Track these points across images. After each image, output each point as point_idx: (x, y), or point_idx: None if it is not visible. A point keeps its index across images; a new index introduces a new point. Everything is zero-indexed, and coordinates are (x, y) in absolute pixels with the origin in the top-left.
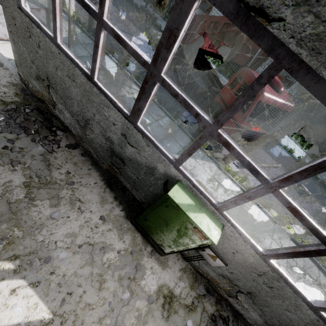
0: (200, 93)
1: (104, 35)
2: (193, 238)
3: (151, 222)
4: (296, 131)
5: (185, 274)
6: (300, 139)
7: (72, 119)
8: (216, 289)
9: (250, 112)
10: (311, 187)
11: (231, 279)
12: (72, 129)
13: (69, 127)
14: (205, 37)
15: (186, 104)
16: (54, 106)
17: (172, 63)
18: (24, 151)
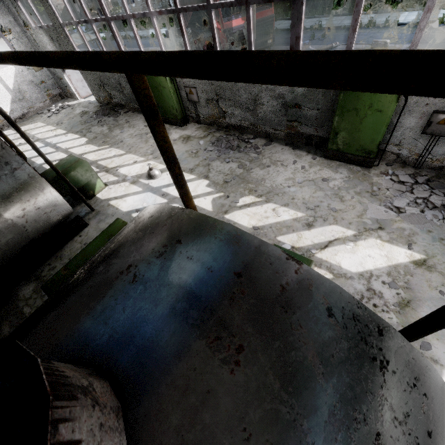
0: (211, 42)
1: (95, 27)
2: (162, 78)
3: (159, 102)
4: (394, 0)
5: (200, 129)
6: (406, 3)
7: (118, 94)
8: (221, 124)
9: (221, 12)
10: (410, 37)
11: (208, 98)
12: (122, 102)
13: (121, 102)
14: (190, 1)
15: (119, 17)
16: (111, 98)
17: (195, 46)
18: (105, 121)
